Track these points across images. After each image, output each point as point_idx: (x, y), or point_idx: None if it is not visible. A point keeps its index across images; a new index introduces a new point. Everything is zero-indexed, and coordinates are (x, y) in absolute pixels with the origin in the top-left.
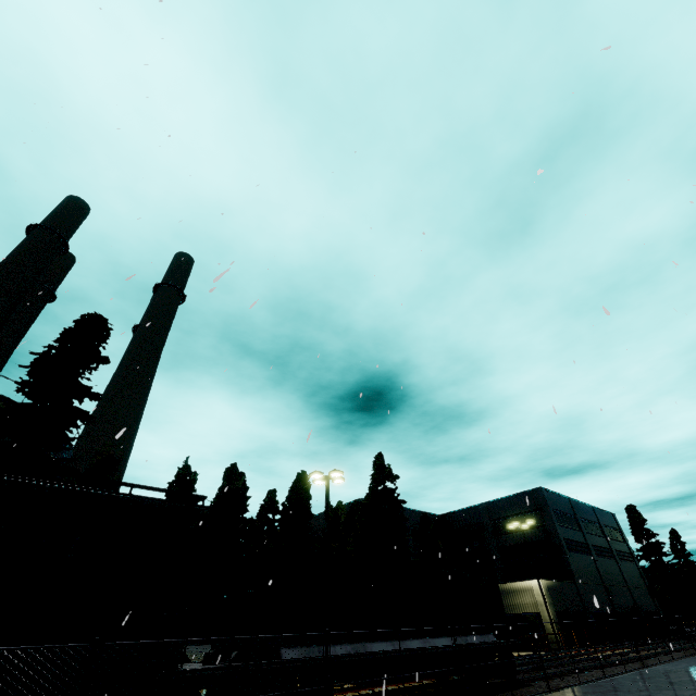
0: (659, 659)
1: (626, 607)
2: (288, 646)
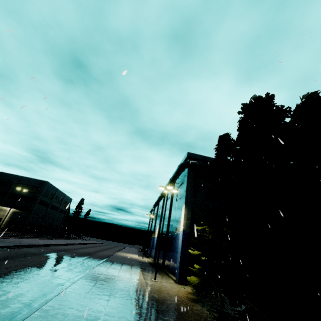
0: (22, 238)
1: (47, 225)
2: None
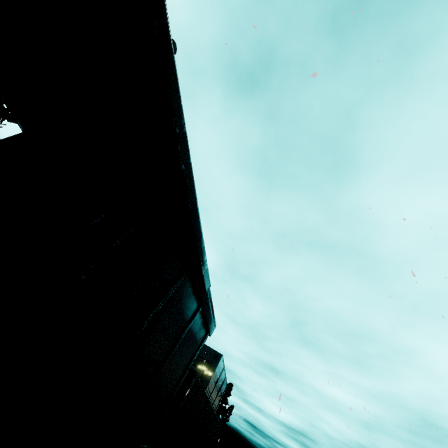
0: None
1: None
2: None
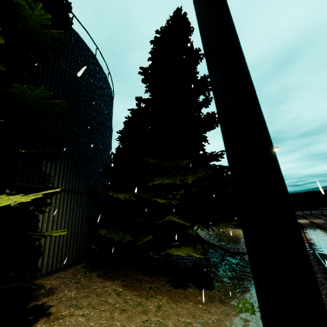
0: None
1: None
2: None
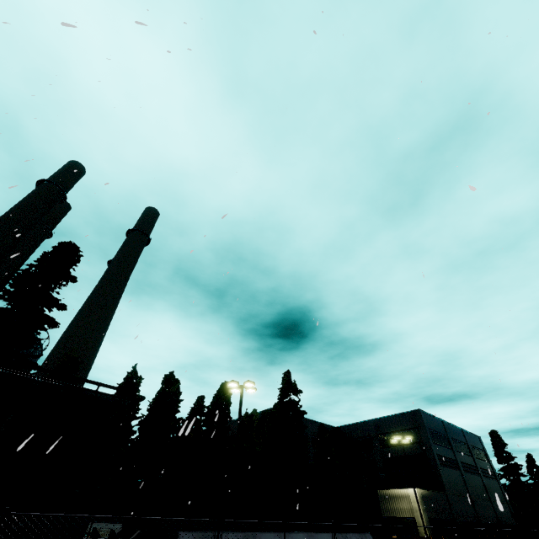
0: None
1: (489, 518)
2: (186, 529)
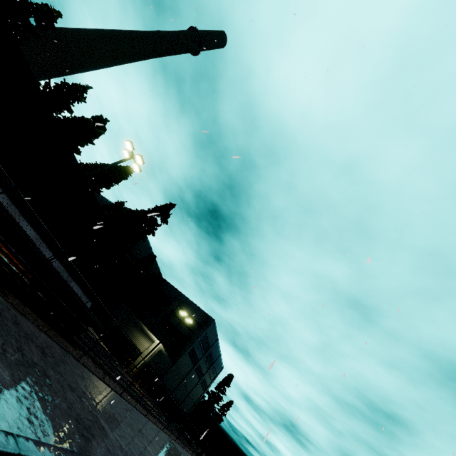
0: (157, 423)
1: (178, 398)
2: None
